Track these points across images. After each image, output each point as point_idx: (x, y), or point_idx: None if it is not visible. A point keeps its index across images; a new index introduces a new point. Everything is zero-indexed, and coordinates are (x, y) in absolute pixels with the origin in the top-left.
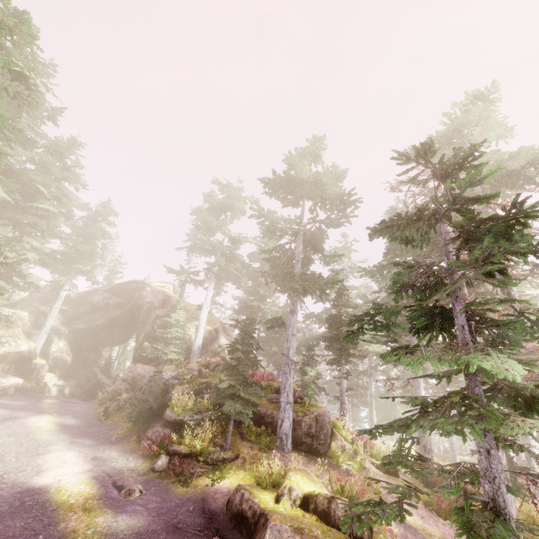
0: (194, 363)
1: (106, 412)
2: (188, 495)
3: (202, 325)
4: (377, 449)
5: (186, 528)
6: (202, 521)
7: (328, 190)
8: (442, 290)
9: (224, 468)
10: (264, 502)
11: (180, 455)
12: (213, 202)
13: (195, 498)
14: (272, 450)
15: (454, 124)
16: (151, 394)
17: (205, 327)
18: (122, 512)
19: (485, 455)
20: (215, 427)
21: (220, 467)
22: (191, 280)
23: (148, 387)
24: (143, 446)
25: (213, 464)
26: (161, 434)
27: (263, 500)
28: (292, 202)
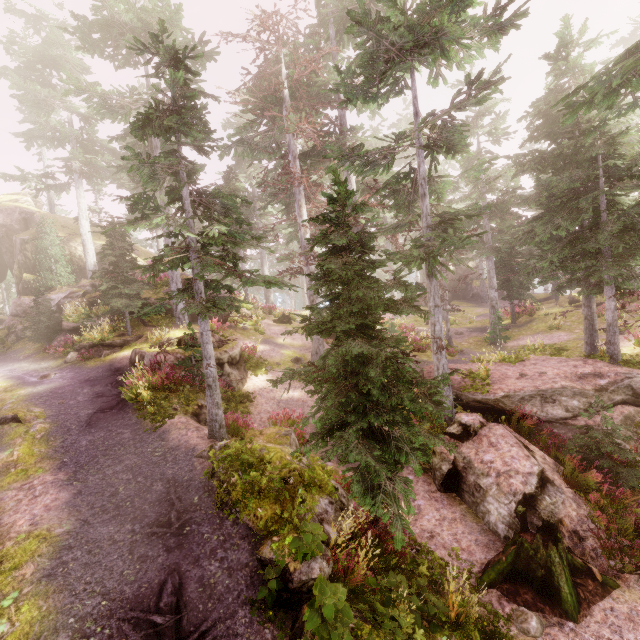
0: (85, 280)
1: (5, 343)
2: (98, 366)
3: (88, 241)
4: (280, 311)
5: (96, 379)
6: (109, 373)
7: (170, 38)
8: (159, 180)
9: (129, 346)
10: (150, 350)
11: (86, 347)
12: (25, 53)
13: (104, 366)
14: (171, 327)
15: None
16: (42, 315)
17: (96, 242)
18: (40, 384)
19: (193, 270)
20: (109, 321)
21: (125, 347)
22: (47, 186)
23: (35, 310)
24: (53, 353)
25: (119, 346)
26: (62, 339)
27: (149, 350)
28: (127, 60)
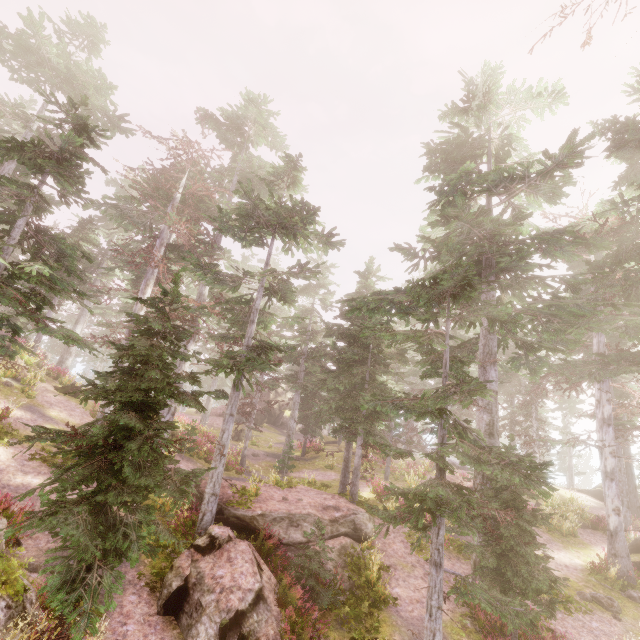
0: None
1: None
2: None
3: None
4: (72, 378)
5: None
6: None
7: (92, 97)
8: None
9: None
10: None
11: None
12: None
13: None
14: None
15: (238, 111)
16: None
17: None
18: None
19: None
20: None
21: None
22: None
23: None
24: None
25: None
26: None
27: None
28: (31, 82)
